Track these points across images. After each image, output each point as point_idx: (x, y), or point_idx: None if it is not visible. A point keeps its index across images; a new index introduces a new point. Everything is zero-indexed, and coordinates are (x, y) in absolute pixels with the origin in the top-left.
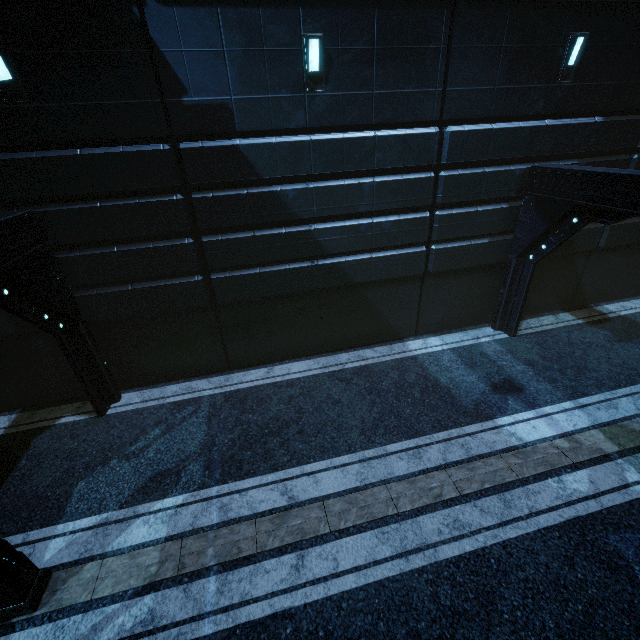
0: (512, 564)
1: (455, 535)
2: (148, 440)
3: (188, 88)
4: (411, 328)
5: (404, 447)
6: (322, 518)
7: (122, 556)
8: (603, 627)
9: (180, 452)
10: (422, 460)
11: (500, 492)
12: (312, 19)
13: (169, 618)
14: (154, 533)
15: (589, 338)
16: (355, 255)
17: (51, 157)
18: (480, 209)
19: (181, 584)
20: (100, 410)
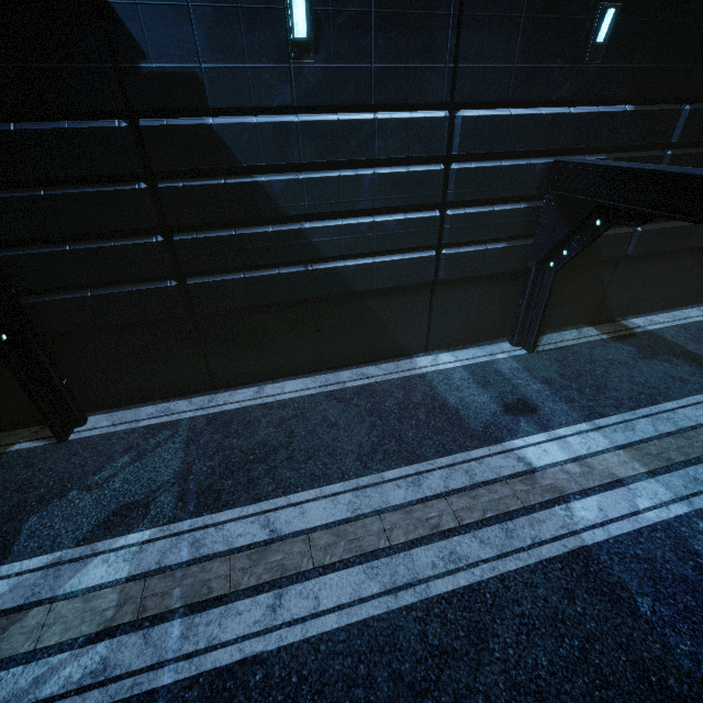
0: (509, 599)
1: (450, 569)
2: (115, 469)
3: (146, 51)
4: (421, 343)
5: (403, 474)
6: (306, 553)
7: (74, 600)
8: (598, 663)
9: (151, 482)
10: (421, 488)
11: (503, 521)
12: None
13: (124, 667)
14: (114, 573)
15: (612, 355)
16: (355, 259)
17: None
18: (496, 209)
19: (141, 629)
20: (60, 435)
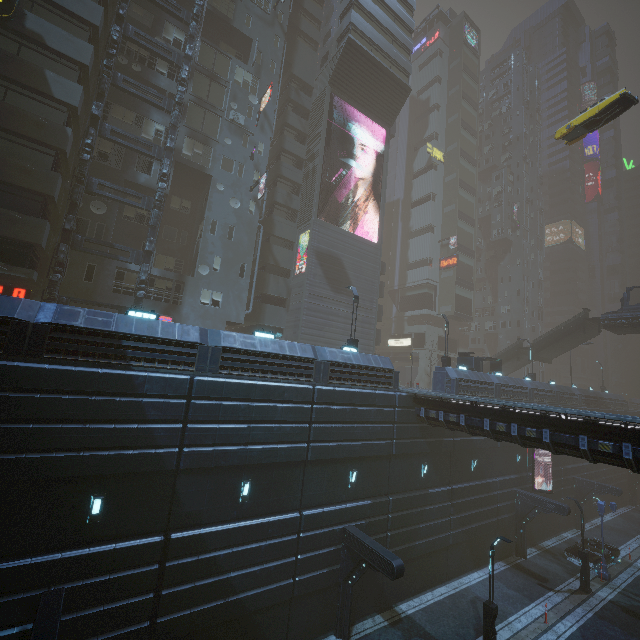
0: None
1: None
2: None
3: (184, 506)
4: None
5: None
6: None
7: None
8: None
9: None
10: None
11: None
12: (248, 474)
13: None
14: None
15: (390, 639)
16: (252, 590)
17: (97, 551)
18: (321, 552)
19: None
20: None
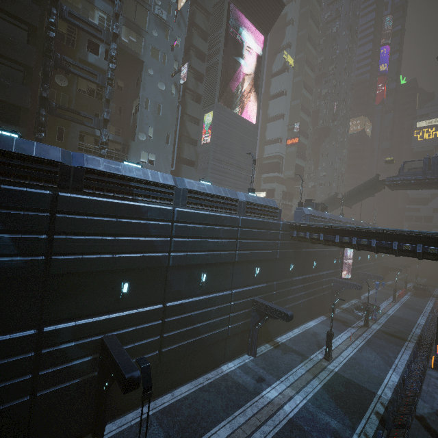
0: (280, 437)
1: (265, 436)
2: None
3: (172, 288)
4: (222, 360)
5: (239, 412)
6: None
7: None
8: None
9: None
10: (247, 415)
11: (271, 418)
12: (204, 269)
13: None
14: None
15: (276, 354)
16: (208, 333)
17: (129, 314)
18: (242, 312)
19: None
20: (103, 437)
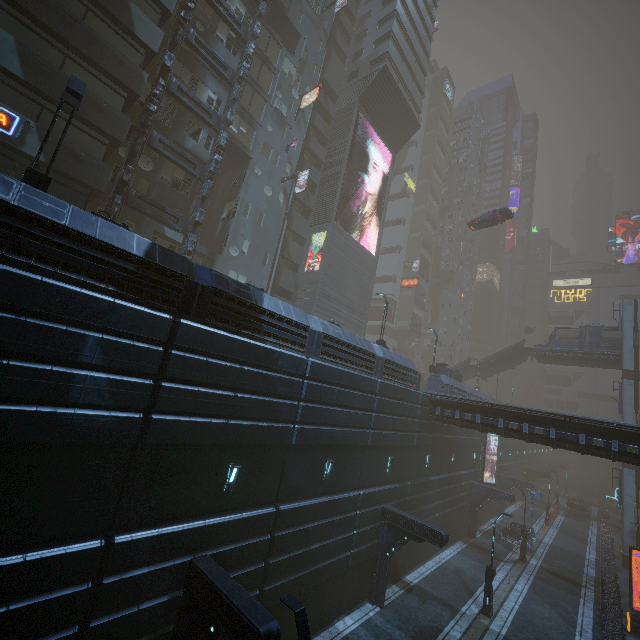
0: None
1: None
2: None
3: (289, 480)
4: (336, 611)
5: None
6: None
7: None
8: None
9: None
10: None
11: None
12: (331, 454)
13: None
14: None
15: (412, 603)
16: (324, 561)
17: (232, 520)
18: (368, 528)
19: None
20: None
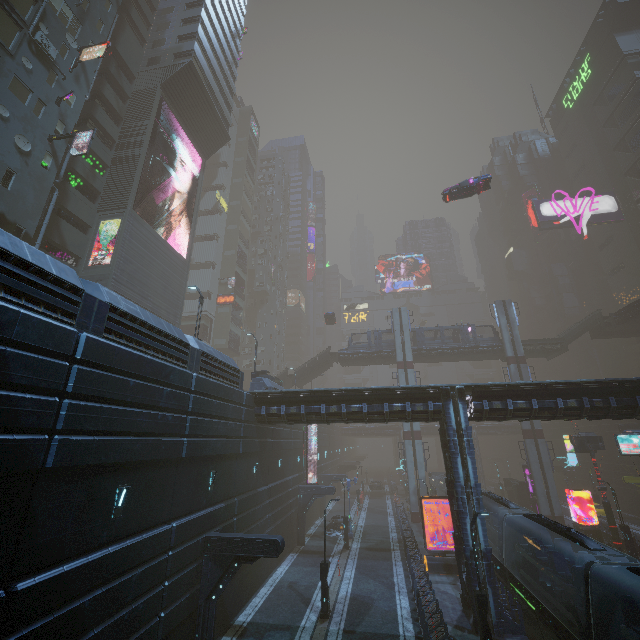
0: None
1: None
2: None
3: (40, 533)
4: None
5: None
6: None
7: None
8: None
9: None
10: None
11: None
12: (124, 477)
13: None
14: None
15: None
16: None
17: None
18: (186, 571)
19: None
20: None
